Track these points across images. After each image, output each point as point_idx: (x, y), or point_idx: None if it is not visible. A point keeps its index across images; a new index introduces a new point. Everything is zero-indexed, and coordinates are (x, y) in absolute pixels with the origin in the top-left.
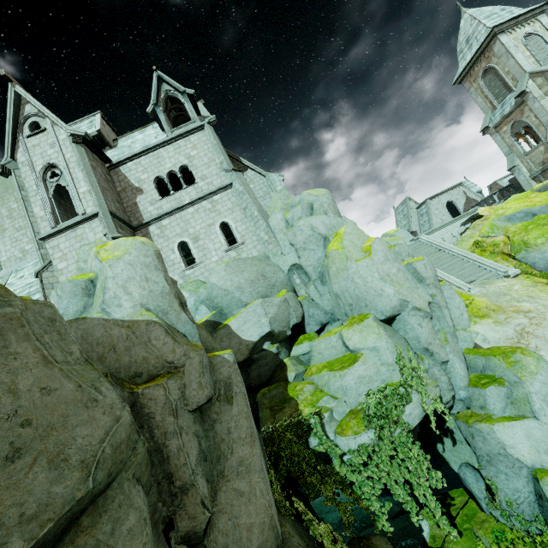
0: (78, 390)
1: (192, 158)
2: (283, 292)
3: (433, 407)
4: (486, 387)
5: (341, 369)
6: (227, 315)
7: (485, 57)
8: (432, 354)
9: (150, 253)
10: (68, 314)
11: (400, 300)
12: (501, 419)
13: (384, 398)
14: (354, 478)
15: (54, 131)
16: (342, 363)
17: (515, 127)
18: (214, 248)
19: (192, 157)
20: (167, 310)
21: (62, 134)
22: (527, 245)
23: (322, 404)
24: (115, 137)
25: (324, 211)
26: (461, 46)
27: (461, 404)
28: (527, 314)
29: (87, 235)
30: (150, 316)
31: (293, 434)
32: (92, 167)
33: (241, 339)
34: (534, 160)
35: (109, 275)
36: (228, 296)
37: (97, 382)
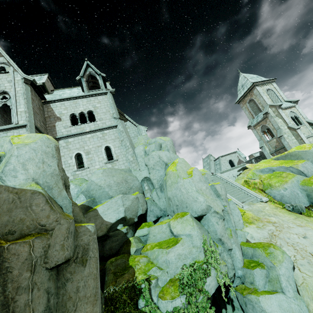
0: None
1: (96, 108)
2: (137, 193)
3: (223, 280)
4: (254, 269)
5: (167, 247)
6: (97, 203)
7: (250, 94)
8: (223, 243)
9: (51, 146)
10: None
11: (207, 205)
12: (263, 293)
13: (193, 271)
14: None
15: (13, 74)
16: (168, 243)
17: (263, 128)
18: (98, 160)
19: (96, 107)
20: (52, 186)
21: (19, 77)
22: (271, 186)
23: (151, 273)
24: (53, 89)
25: (167, 149)
26: (239, 88)
27: (239, 280)
28: (274, 224)
29: None
30: (37, 187)
31: (127, 296)
32: (32, 99)
33: (103, 220)
34: (271, 145)
35: (14, 154)
36: (100, 190)
37: None
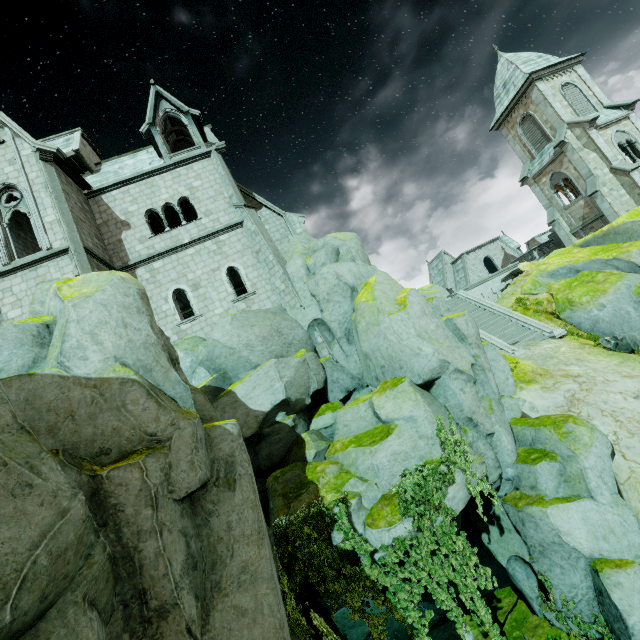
0: (1, 469)
1: (194, 190)
2: (302, 352)
3: (480, 488)
4: (537, 463)
5: (371, 444)
6: (232, 379)
7: (523, 104)
8: (477, 425)
9: (131, 292)
10: (8, 370)
11: (440, 360)
12: (554, 501)
13: (423, 479)
14: (387, 581)
15: (15, 144)
16: (373, 437)
17: (555, 178)
18: (218, 298)
19: (194, 188)
20: (151, 366)
21: (27, 148)
22: (571, 303)
23: (348, 488)
24: (98, 161)
25: (351, 257)
26: (498, 91)
27: (509, 484)
28: (576, 379)
29: (52, 275)
30: (126, 372)
31: (312, 528)
32: (65, 192)
33: (248, 409)
34: (574, 215)
35: (72, 317)
36: (233, 356)
37: (35, 459)
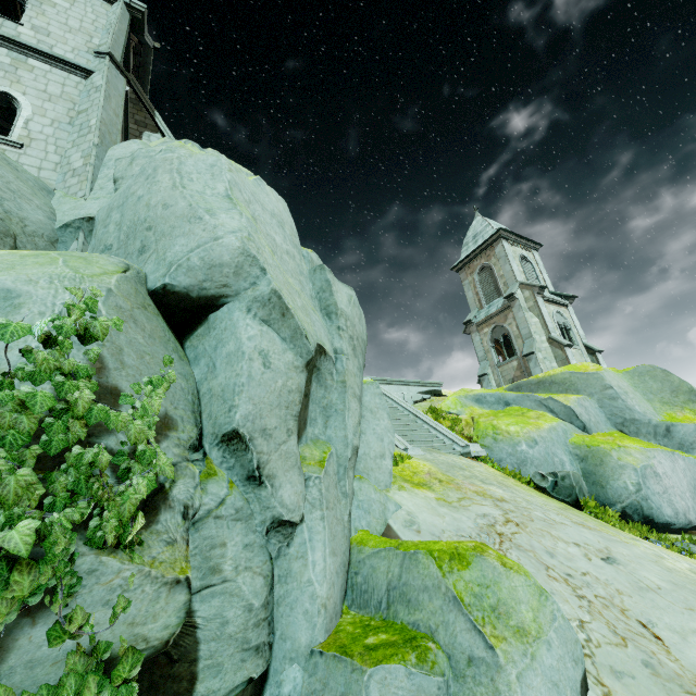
0: None
1: (48, 2)
2: None
3: None
4: (378, 661)
5: None
6: None
7: (486, 255)
8: (256, 474)
9: None
10: None
11: (244, 252)
12: None
13: None
14: None
15: None
16: None
17: (496, 332)
18: None
19: (50, 1)
20: None
21: None
22: (496, 429)
23: None
24: None
25: None
26: (468, 240)
27: None
28: (499, 502)
29: None
30: None
31: None
32: None
33: None
34: (505, 375)
35: None
36: None
37: None
